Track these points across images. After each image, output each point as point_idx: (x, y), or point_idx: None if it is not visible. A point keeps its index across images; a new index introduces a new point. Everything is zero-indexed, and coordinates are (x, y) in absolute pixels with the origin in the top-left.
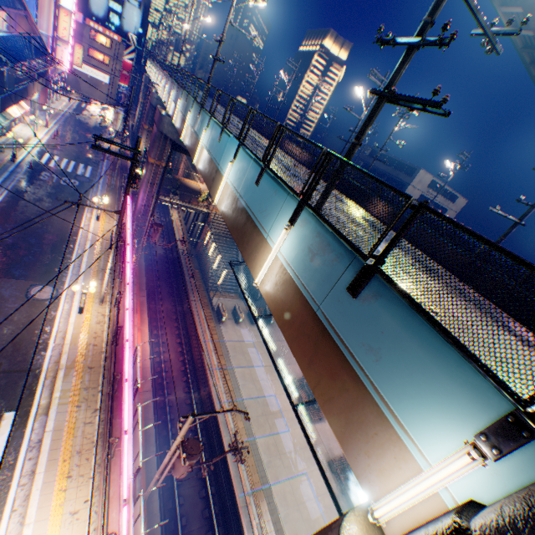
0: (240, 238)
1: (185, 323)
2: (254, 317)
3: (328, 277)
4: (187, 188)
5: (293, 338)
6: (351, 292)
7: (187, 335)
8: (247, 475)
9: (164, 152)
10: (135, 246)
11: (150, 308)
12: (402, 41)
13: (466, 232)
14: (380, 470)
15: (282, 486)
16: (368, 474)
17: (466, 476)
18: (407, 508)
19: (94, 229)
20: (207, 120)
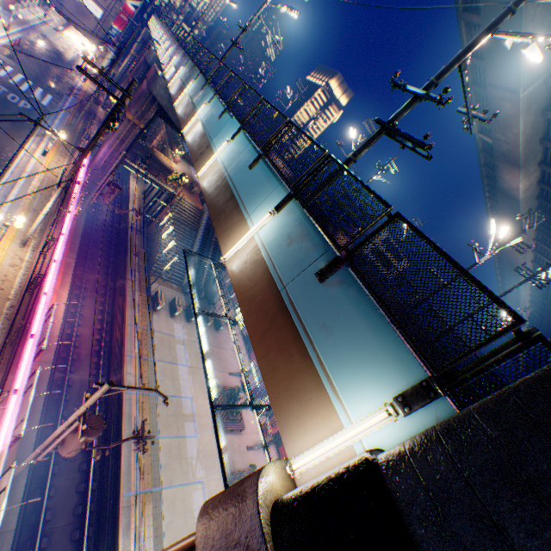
0: (217, 214)
1: (113, 300)
2: (195, 311)
3: (300, 262)
4: (158, 162)
5: (251, 313)
6: (319, 277)
7: (112, 314)
8: (139, 474)
9: (147, 113)
10: (82, 199)
11: (76, 273)
12: (411, 89)
13: (426, 241)
14: (307, 430)
15: (174, 492)
16: (294, 434)
17: (379, 430)
18: (323, 461)
19: (37, 163)
20: (211, 96)
